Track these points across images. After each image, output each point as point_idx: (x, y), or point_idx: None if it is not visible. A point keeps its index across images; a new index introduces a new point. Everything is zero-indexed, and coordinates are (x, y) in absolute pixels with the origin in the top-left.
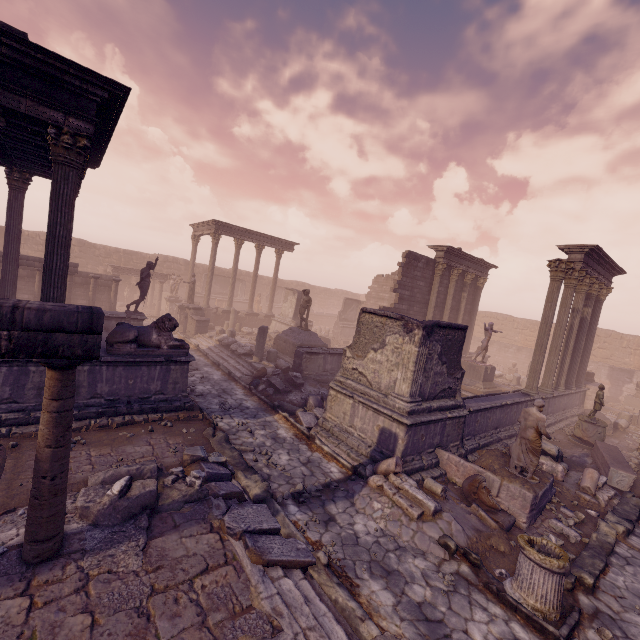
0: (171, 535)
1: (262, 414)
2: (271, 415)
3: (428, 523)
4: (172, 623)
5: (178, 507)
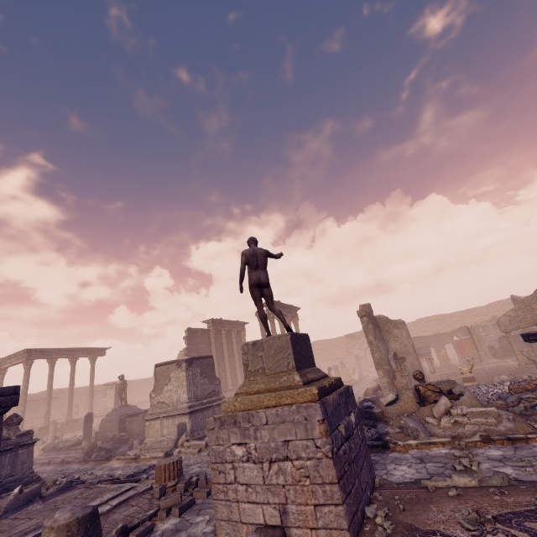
0: (56, 497)
1: (98, 466)
2: (106, 463)
3: (203, 451)
4: (71, 504)
5: (55, 493)
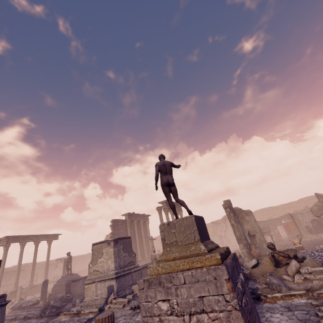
0: None
1: (51, 320)
2: (56, 318)
3: (126, 306)
4: None
5: None
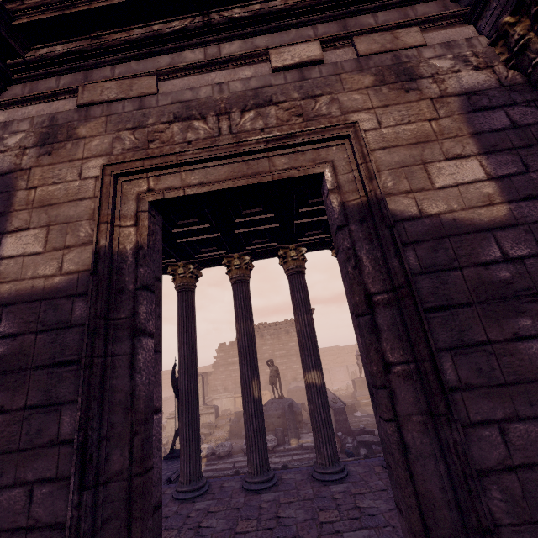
0: None
1: None
2: None
3: None
4: None
5: None
